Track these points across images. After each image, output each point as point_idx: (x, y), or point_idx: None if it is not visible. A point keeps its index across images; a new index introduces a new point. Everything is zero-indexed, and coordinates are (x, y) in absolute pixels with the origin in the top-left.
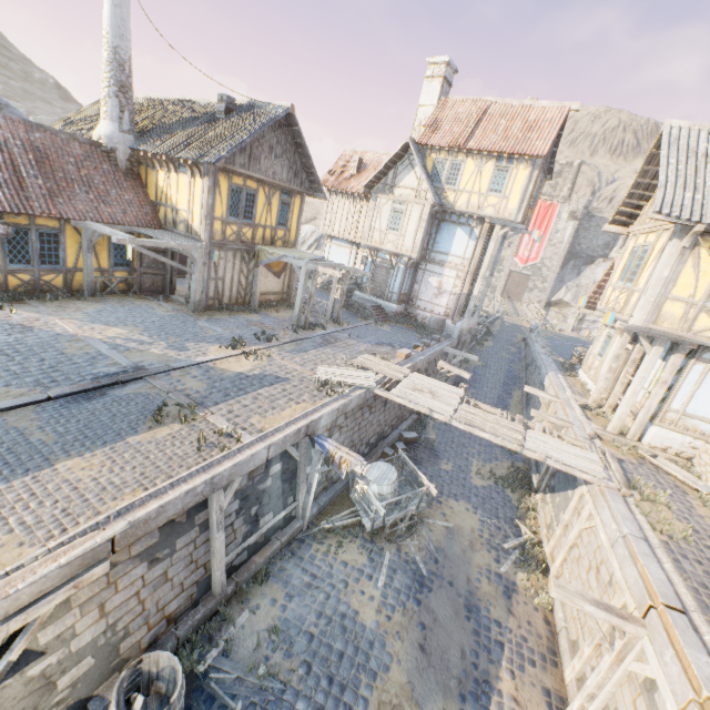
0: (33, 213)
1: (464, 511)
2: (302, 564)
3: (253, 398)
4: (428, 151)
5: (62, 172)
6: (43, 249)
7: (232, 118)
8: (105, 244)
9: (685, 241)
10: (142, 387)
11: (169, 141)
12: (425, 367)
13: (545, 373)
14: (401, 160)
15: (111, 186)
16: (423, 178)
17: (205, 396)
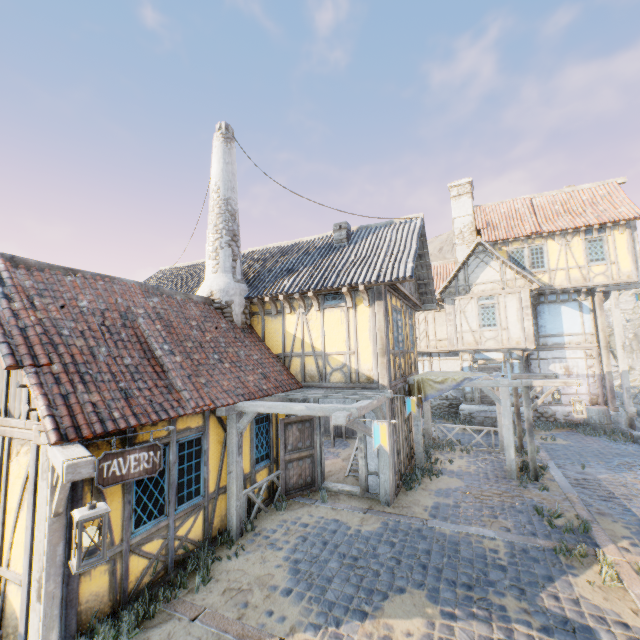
0: (183, 411)
1: None
2: None
3: None
4: (498, 245)
5: (189, 340)
6: (181, 472)
7: (356, 241)
8: (247, 432)
9: None
10: None
11: (299, 277)
12: None
13: None
14: (468, 260)
15: (236, 347)
16: (513, 267)
17: None
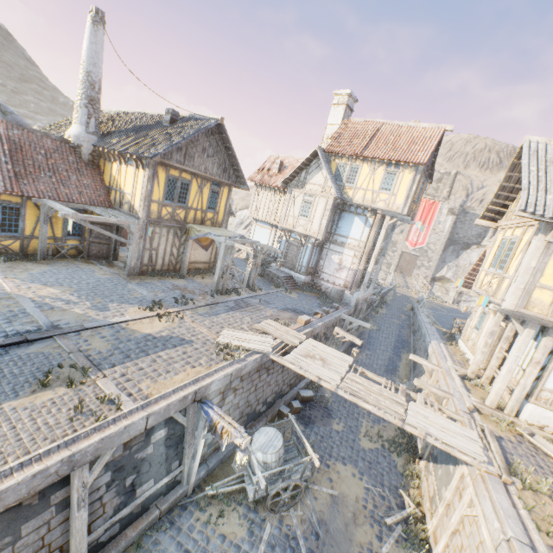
0: None
1: (350, 477)
2: (178, 536)
3: (151, 361)
4: (333, 157)
5: (32, 160)
6: (5, 219)
7: (175, 126)
8: (61, 218)
9: (549, 236)
10: (47, 346)
11: (123, 141)
12: (324, 331)
13: (428, 341)
14: (311, 163)
15: (73, 173)
16: (327, 177)
17: (105, 357)
